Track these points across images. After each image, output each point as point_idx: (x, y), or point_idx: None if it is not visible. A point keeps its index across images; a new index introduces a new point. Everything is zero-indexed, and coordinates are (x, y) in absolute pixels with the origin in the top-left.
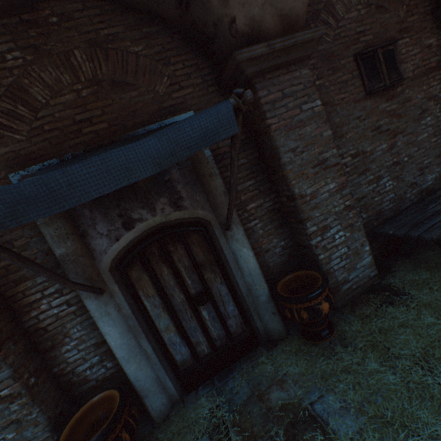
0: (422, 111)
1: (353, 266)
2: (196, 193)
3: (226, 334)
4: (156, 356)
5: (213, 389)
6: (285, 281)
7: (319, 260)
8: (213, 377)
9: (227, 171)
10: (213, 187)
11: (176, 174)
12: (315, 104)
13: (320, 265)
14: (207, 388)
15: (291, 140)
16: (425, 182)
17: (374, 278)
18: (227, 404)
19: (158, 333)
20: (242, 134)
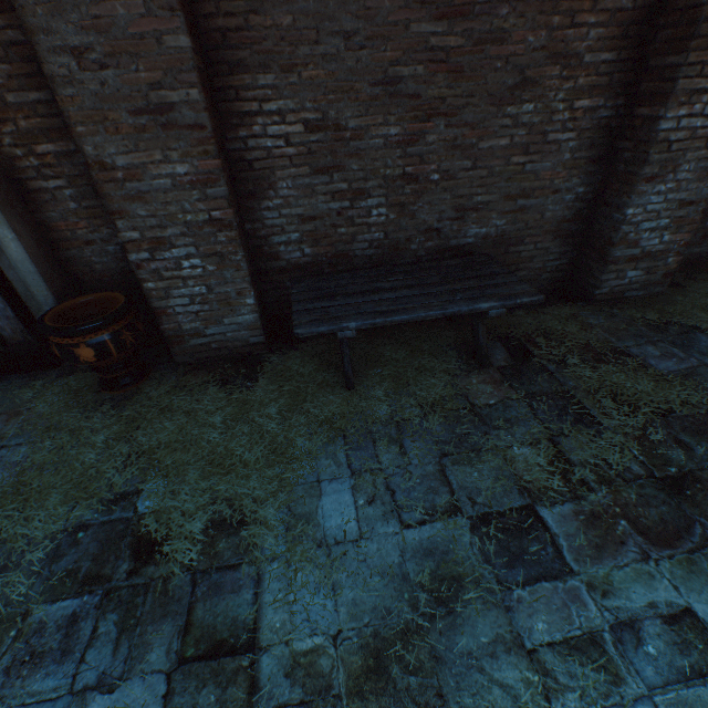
0: (523, 82)
1: (218, 318)
2: None
3: None
4: None
5: None
6: (93, 299)
7: (145, 290)
8: None
9: None
10: None
11: None
12: None
13: (148, 297)
14: None
15: (69, 22)
16: (461, 237)
17: (257, 347)
18: None
19: None
20: None
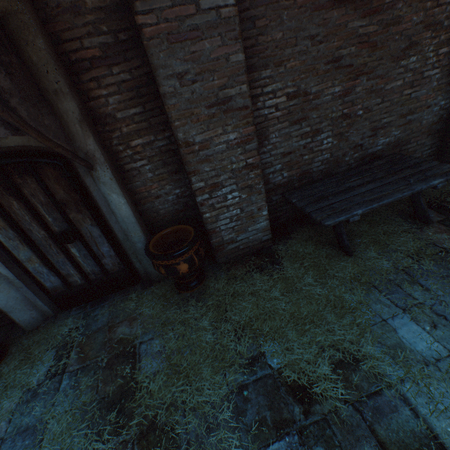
0: (410, 45)
1: (245, 228)
2: (42, 115)
3: (101, 270)
4: (20, 282)
5: (83, 313)
6: (167, 232)
7: (204, 219)
8: (88, 302)
9: (100, 89)
10: (62, 110)
11: (4, 81)
12: (224, 1)
13: (205, 223)
14: (78, 311)
15: (177, 58)
16: (374, 147)
17: (266, 242)
18: (85, 328)
19: (19, 263)
20: (123, 30)
